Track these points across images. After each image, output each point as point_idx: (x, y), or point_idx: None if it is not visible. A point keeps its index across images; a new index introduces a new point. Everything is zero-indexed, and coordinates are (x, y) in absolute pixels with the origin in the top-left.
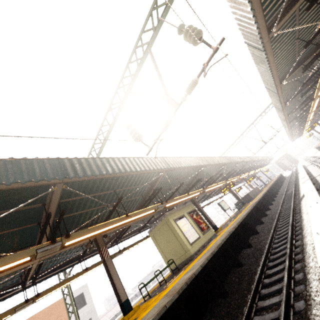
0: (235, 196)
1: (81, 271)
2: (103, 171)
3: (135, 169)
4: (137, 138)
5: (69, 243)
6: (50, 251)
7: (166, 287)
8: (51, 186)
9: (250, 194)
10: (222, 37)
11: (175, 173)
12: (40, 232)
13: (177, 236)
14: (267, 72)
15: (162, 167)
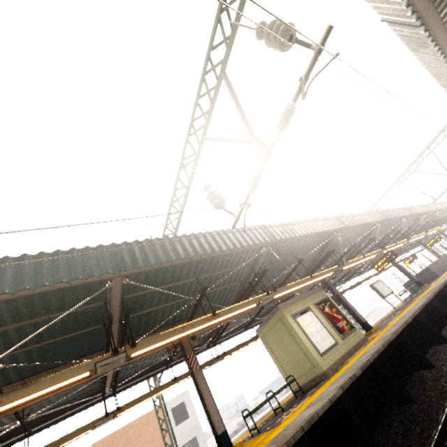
0: (403, 272)
1: (168, 382)
2: (172, 256)
3: (219, 249)
4: (218, 204)
5: (136, 353)
6: (113, 364)
7: (280, 422)
8: (109, 280)
9: (432, 268)
10: (328, 26)
11: (289, 245)
12: (105, 337)
13: (298, 340)
14: (438, 60)
15: (262, 241)
